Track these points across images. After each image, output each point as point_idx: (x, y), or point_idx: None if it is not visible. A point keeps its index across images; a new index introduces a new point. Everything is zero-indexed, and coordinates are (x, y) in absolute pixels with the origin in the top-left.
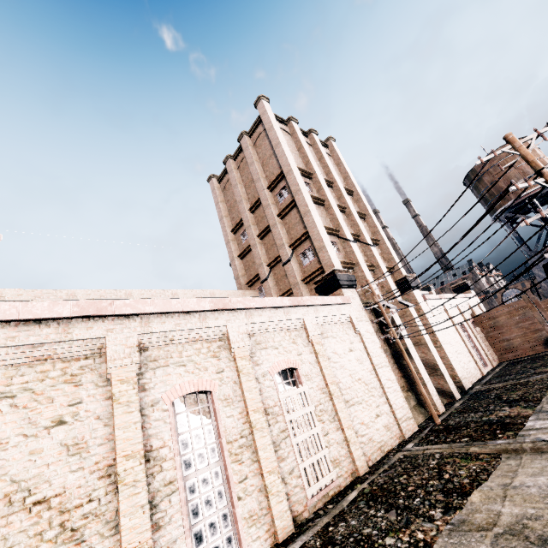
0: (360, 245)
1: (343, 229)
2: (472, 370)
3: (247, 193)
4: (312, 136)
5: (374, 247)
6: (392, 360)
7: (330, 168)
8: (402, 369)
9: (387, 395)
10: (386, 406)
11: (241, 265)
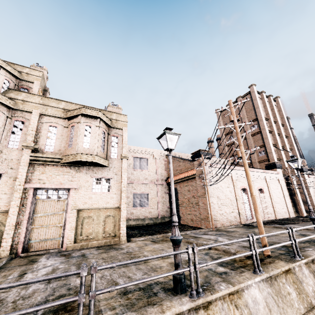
0: (284, 150)
1: (279, 145)
2: None
3: None
4: (270, 98)
5: (290, 152)
6: (289, 196)
7: (276, 114)
8: (292, 199)
9: (286, 204)
10: (285, 207)
11: (227, 149)
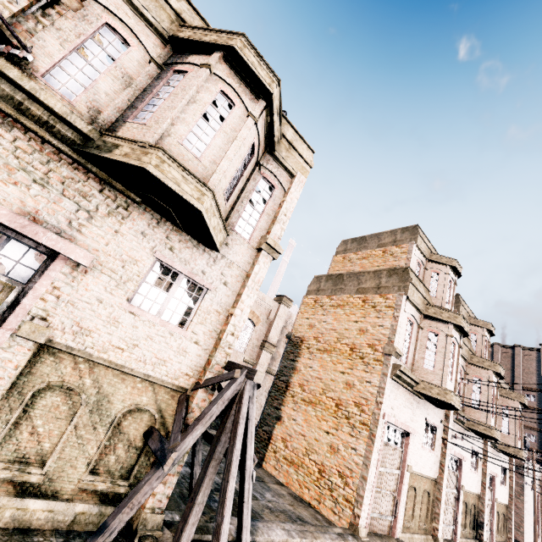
0: None
1: None
2: None
3: None
4: None
5: None
6: None
7: None
8: None
9: None
10: None
11: None
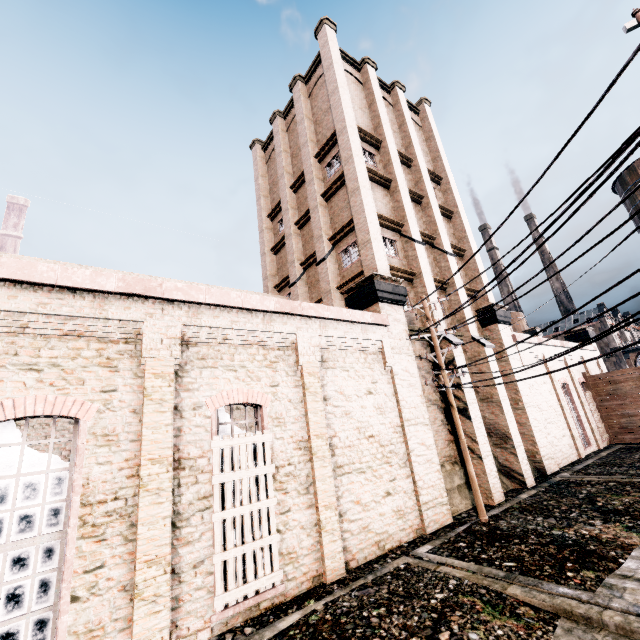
0: (434, 252)
1: (409, 224)
2: (564, 448)
3: (292, 164)
4: (396, 92)
5: (453, 256)
6: (441, 417)
7: (413, 139)
8: (453, 431)
9: (413, 465)
10: (407, 481)
11: (273, 261)
